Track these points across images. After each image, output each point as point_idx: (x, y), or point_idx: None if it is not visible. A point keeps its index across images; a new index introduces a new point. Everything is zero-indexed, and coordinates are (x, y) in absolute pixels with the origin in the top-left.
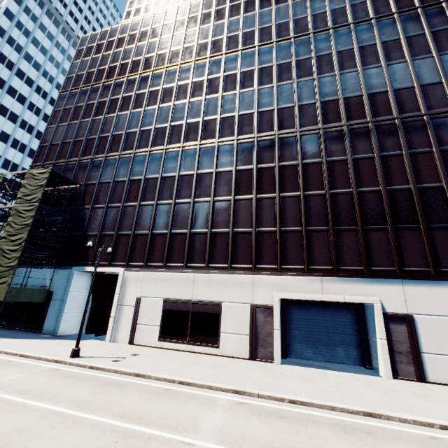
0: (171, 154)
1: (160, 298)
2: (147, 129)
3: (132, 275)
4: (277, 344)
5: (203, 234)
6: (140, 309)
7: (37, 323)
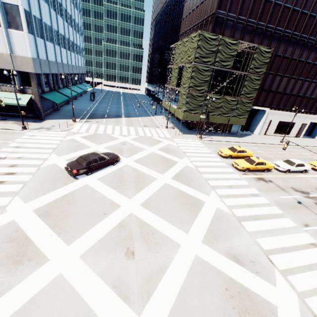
0: (308, 45)
1: (278, 121)
2: (305, 13)
3: (271, 111)
4: (303, 133)
5: (300, 97)
6: (270, 124)
7: (226, 129)
